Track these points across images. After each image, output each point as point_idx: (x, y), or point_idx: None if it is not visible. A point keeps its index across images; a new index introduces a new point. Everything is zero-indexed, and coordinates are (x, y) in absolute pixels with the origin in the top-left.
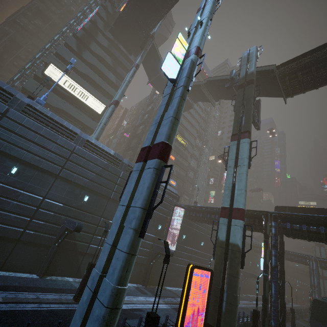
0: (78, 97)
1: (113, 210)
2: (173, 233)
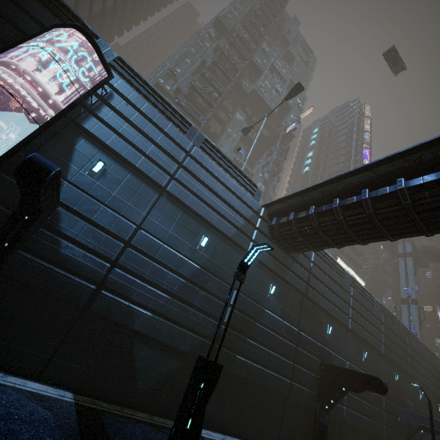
0: None
1: None
2: None
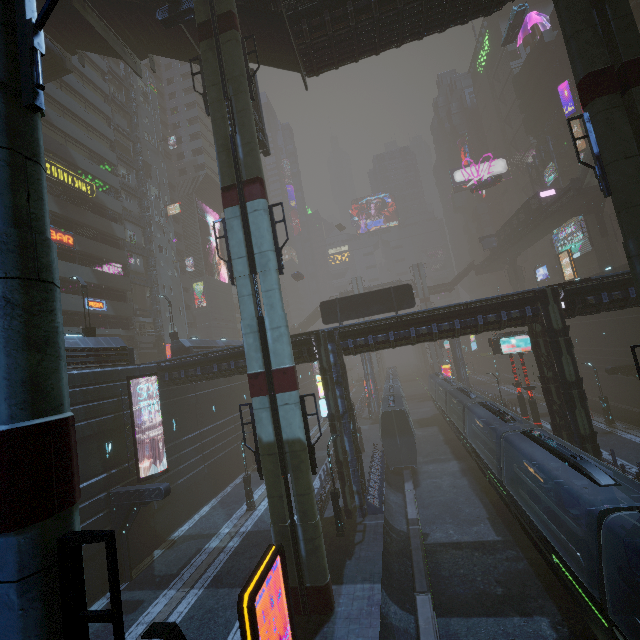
0: None
1: None
2: (150, 433)
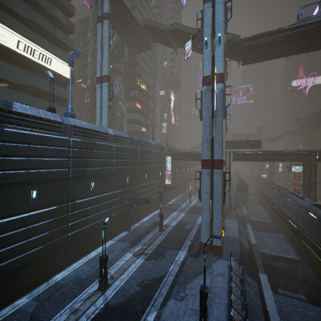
0: (40, 62)
1: (140, 177)
2: (166, 173)
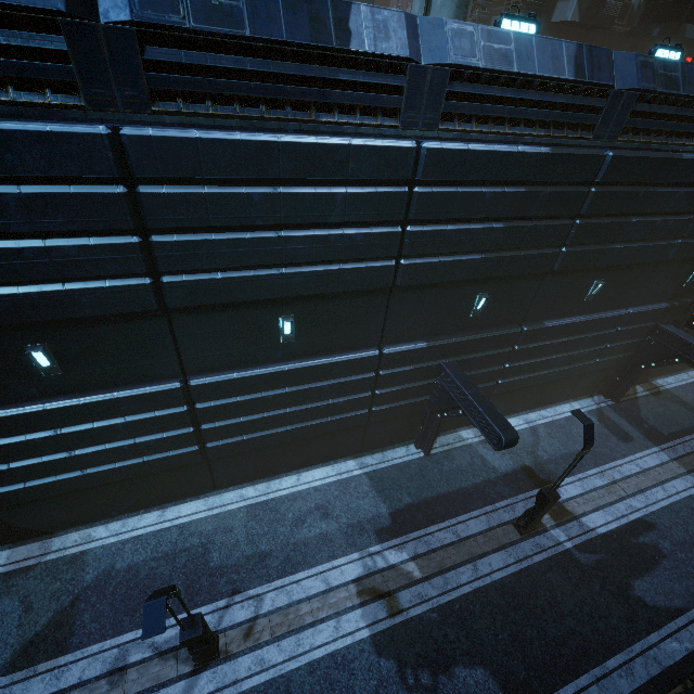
0: None
1: (554, 295)
2: None
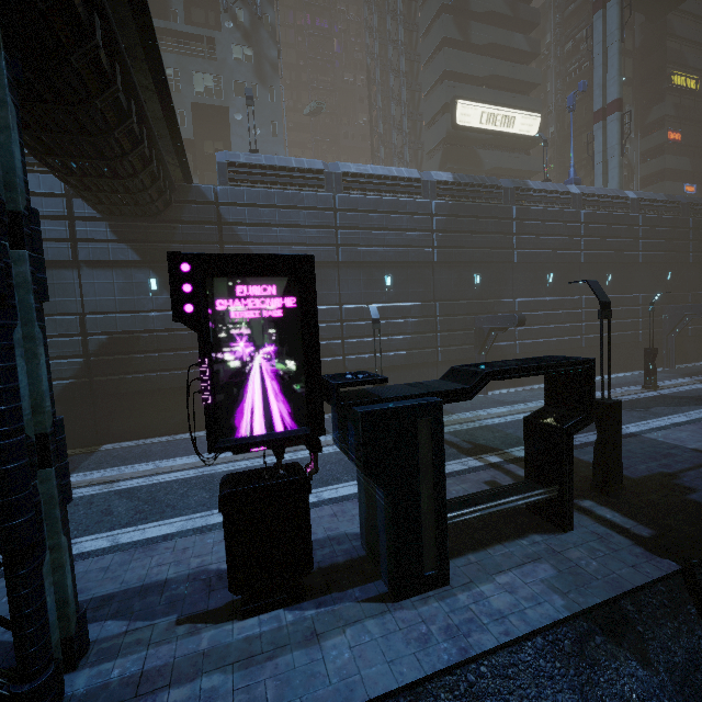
0: (501, 130)
1: (694, 278)
2: None
